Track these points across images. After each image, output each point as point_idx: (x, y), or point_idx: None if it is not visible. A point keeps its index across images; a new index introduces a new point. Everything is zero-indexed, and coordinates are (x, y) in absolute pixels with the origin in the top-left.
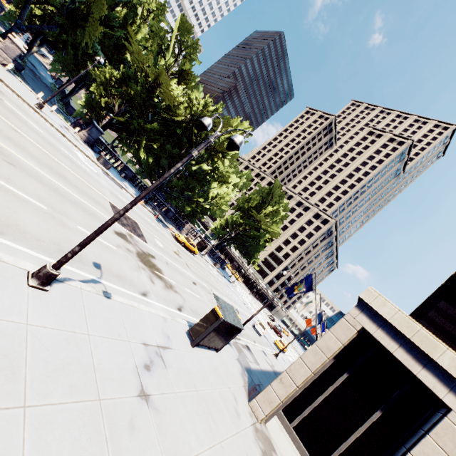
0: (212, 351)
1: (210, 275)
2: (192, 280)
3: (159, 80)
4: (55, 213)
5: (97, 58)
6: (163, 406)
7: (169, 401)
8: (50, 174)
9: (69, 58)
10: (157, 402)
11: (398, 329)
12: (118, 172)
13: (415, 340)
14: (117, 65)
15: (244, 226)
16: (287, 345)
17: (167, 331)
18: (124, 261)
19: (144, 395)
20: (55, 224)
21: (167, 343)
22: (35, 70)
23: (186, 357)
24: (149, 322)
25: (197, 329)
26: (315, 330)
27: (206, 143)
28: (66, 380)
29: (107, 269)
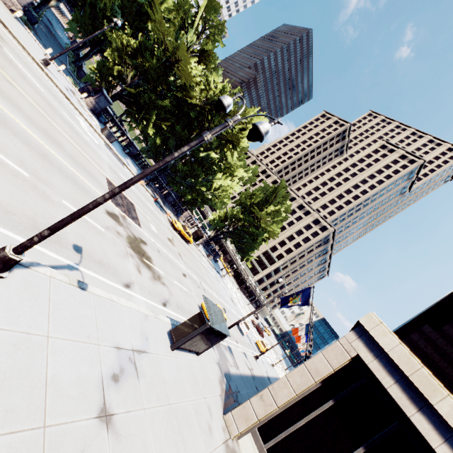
0: (193, 354)
1: (202, 267)
2: (182, 271)
3: (178, 55)
4: (38, 182)
5: (114, 19)
6: (126, 428)
7: (135, 421)
8: (42, 138)
9: (87, 19)
10: (119, 423)
11: (397, 364)
12: (122, 147)
13: (413, 379)
14: (136, 34)
15: (243, 221)
16: (269, 349)
17: (146, 331)
18: (111, 245)
19: (105, 415)
20: (34, 195)
21: (144, 346)
22: (50, 27)
23: (163, 362)
24: (127, 320)
25: (180, 331)
26: (300, 339)
27: (222, 127)
28: (2, 401)
29: (89, 254)
